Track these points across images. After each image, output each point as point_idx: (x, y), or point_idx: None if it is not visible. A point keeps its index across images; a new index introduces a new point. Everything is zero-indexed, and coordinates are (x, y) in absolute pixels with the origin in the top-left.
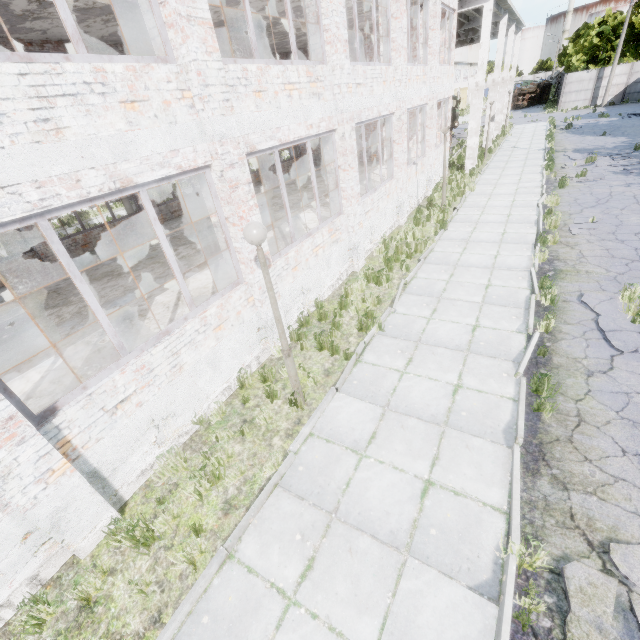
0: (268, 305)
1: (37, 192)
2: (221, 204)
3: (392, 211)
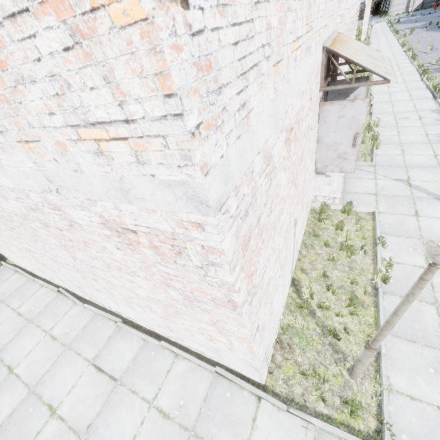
0: None
1: None
2: None
3: None
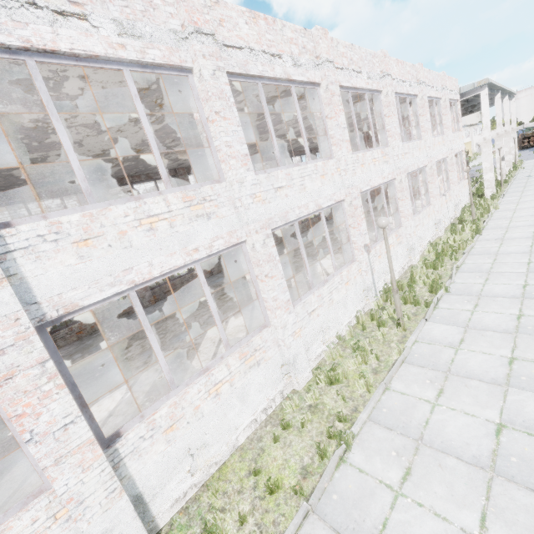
0: (369, 274)
1: (298, 211)
2: (347, 218)
3: (432, 226)
